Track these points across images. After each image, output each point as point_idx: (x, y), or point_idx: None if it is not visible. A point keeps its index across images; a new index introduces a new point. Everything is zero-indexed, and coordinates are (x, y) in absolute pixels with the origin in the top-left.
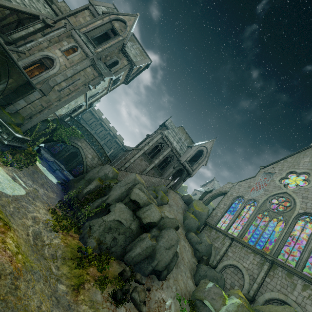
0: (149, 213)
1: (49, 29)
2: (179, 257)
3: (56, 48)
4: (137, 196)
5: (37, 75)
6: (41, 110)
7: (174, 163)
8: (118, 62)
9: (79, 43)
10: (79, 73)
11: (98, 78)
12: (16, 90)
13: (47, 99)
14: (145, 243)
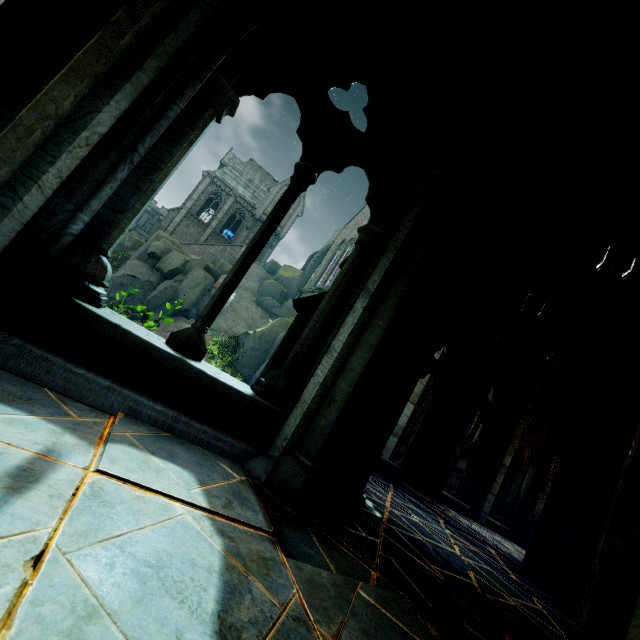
0: (170, 261)
1: None
2: (226, 307)
3: None
4: (153, 247)
5: None
6: None
7: (248, 222)
8: None
9: None
10: None
11: None
12: None
13: None
14: (162, 285)
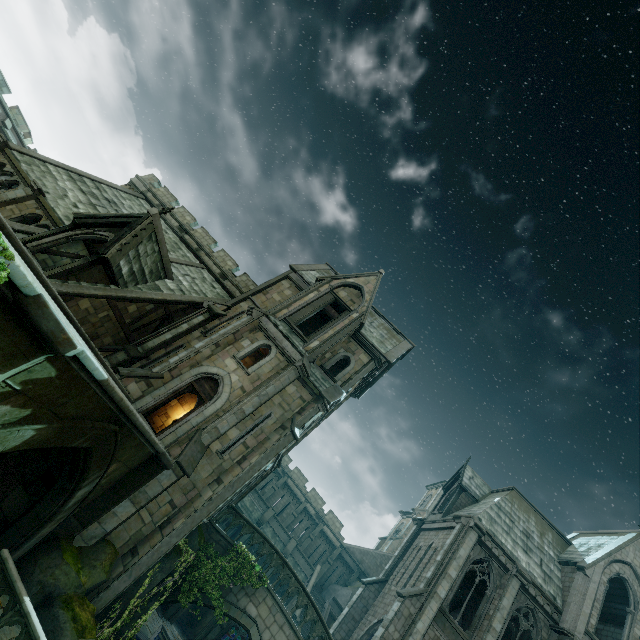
0: None
1: (216, 320)
2: None
3: (227, 355)
4: None
5: (178, 421)
6: (167, 520)
7: None
8: (349, 360)
9: (274, 338)
10: (269, 401)
11: (314, 405)
12: (120, 482)
13: (188, 482)
14: None
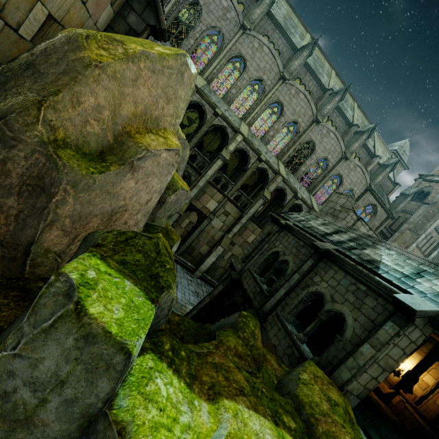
0: None
1: None
2: None
3: None
4: None
5: None
6: None
7: None
8: None
9: None
10: None
11: None
12: None
13: None
14: None
